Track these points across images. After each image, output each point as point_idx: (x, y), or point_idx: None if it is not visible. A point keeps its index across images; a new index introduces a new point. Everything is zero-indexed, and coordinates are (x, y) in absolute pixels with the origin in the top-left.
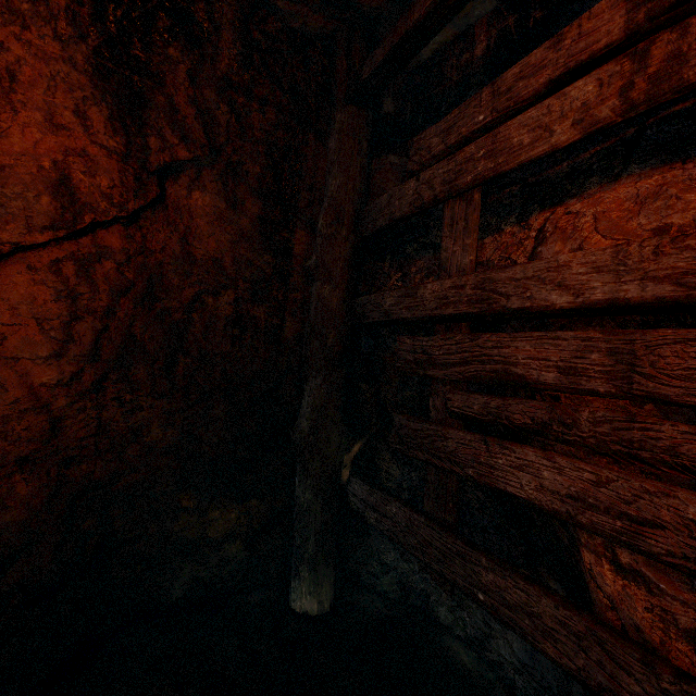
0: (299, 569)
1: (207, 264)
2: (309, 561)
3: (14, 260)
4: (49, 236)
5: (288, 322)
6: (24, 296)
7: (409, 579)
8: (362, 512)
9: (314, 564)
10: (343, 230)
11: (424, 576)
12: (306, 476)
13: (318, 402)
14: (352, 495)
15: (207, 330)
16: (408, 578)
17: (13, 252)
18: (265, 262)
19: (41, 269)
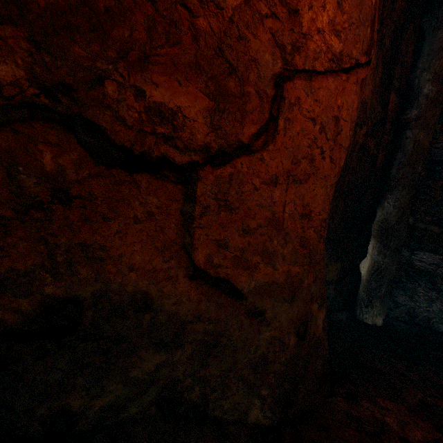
0: (372, 301)
1: (362, 105)
2: (381, 297)
3: (354, 73)
4: (364, 59)
5: (379, 154)
6: (351, 101)
7: (415, 310)
8: (432, 271)
9: (384, 299)
10: (440, 96)
11: (427, 309)
12: (386, 249)
13: (403, 206)
14: (419, 261)
15: (352, 150)
16: (414, 310)
17: (354, 66)
18: (378, 111)
19: (358, 83)
